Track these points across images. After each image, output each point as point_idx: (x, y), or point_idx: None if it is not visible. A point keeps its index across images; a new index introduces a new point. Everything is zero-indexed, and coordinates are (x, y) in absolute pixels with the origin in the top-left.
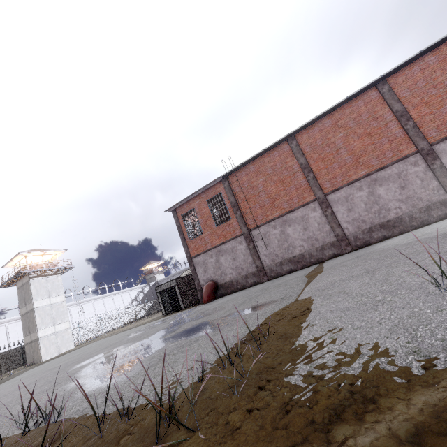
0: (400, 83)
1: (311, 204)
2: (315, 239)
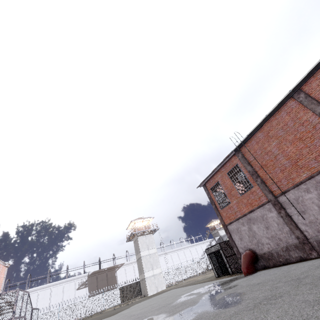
0: None
1: None
2: None
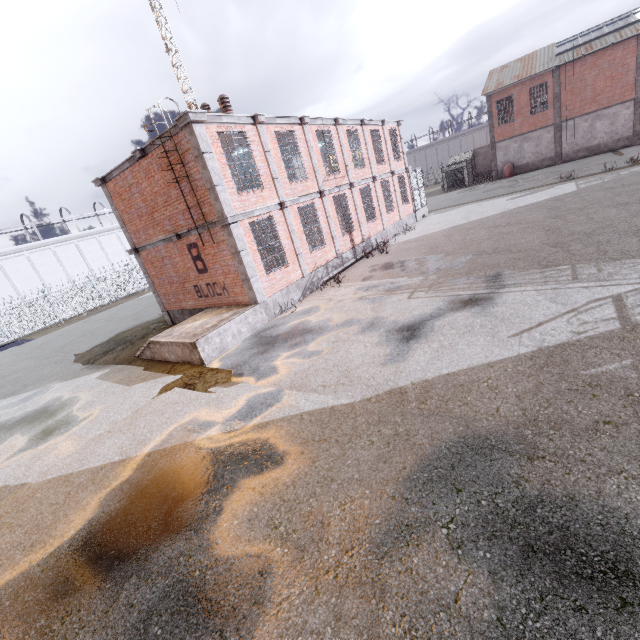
0: None
1: (627, 103)
2: (615, 134)
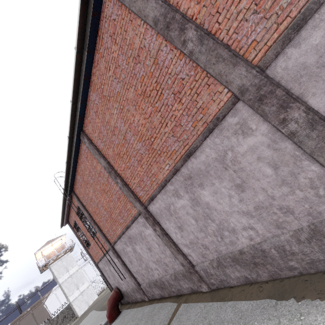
0: None
1: (139, 219)
2: (164, 264)
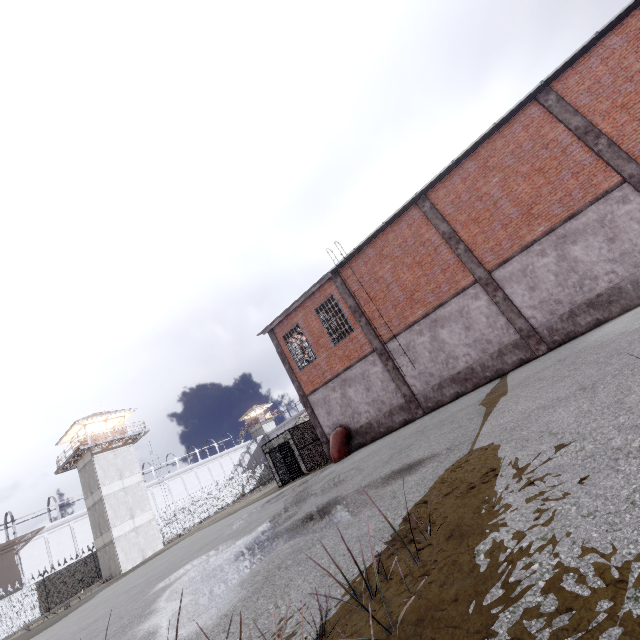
0: (573, 86)
1: (469, 290)
2: (486, 342)
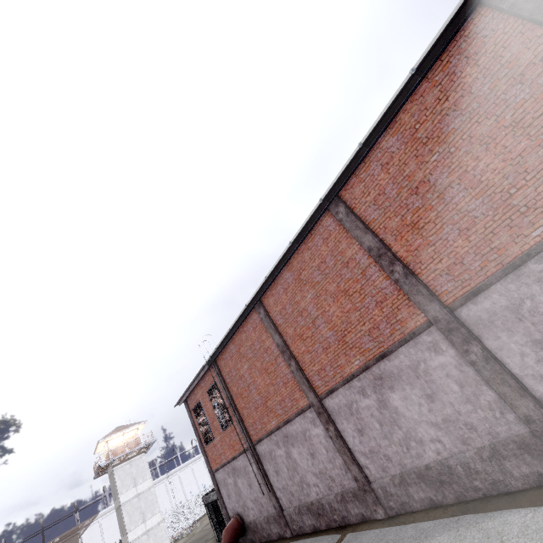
0: (360, 197)
1: (307, 413)
2: (329, 478)
